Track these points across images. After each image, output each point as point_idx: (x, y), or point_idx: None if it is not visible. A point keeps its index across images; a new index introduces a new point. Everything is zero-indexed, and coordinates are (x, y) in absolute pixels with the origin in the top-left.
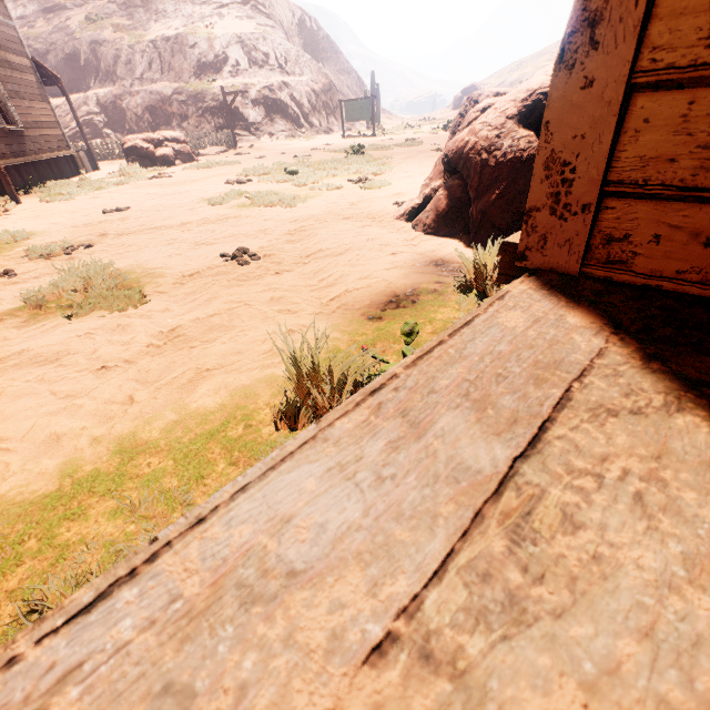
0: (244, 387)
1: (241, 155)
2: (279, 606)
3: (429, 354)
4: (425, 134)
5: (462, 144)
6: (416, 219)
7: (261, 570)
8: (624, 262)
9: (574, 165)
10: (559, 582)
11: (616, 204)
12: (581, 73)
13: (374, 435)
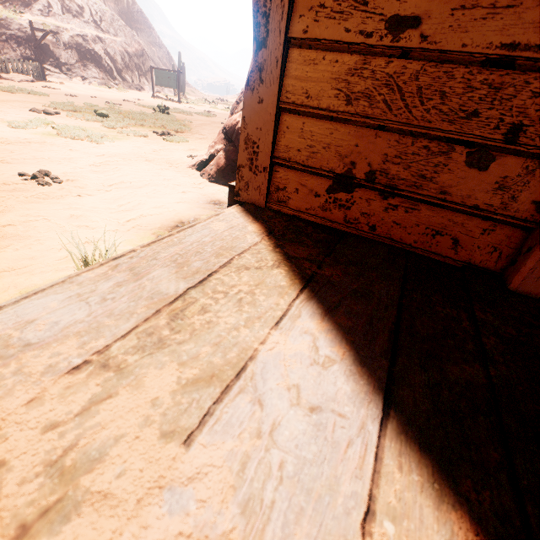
0: (36, 286)
1: (50, 89)
2: (14, 359)
3: (161, 240)
4: (219, 110)
5: (235, 123)
6: (204, 169)
7: (4, 346)
8: (285, 202)
9: (258, 144)
10: (187, 332)
11: (279, 170)
12: (258, 94)
13: (108, 279)
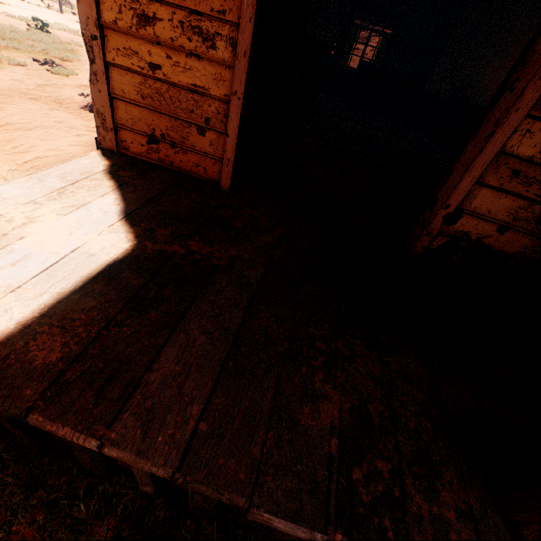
0: None
1: None
2: (3, 201)
3: (52, 168)
4: None
5: None
6: None
7: None
8: (128, 149)
9: (105, 115)
10: (65, 197)
11: (121, 130)
12: (97, 88)
13: (29, 182)
